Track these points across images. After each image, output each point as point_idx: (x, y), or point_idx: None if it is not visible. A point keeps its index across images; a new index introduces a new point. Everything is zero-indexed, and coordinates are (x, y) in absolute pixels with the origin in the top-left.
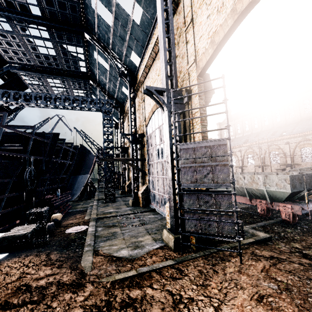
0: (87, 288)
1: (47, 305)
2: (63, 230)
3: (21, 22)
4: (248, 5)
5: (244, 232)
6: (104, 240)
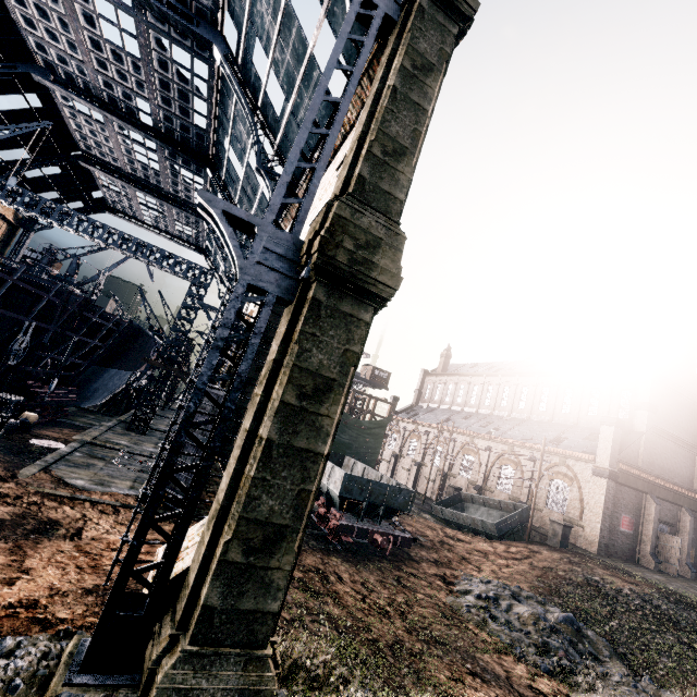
0: (9, 484)
1: None
2: (28, 437)
3: (119, 124)
4: None
5: None
6: (71, 465)
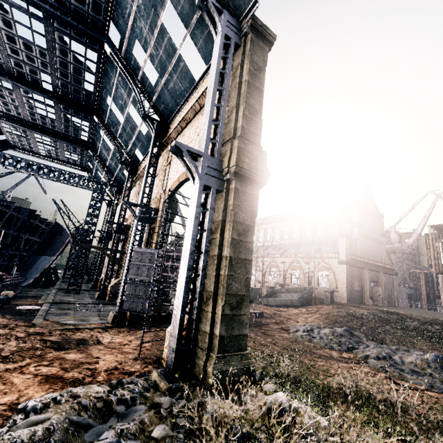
0: (37, 328)
1: (10, 328)
2: (13, 306)
3: (27, 90)
4: (182, 181)
5: None
6: (56, 315)
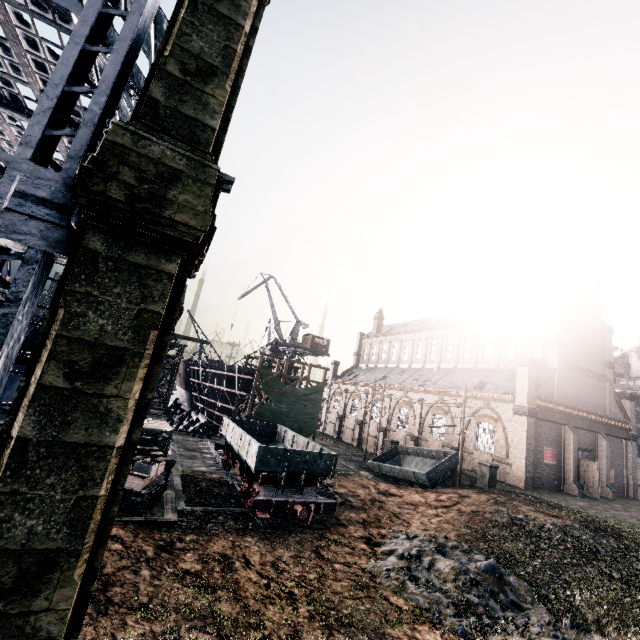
0: None
1: None
2: None
3: (5, 113)
4: None
5: (162, 511)
6: None
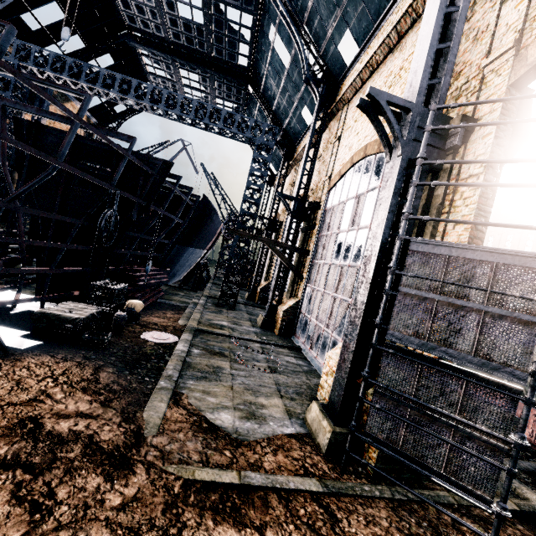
0: (135, 478)
1: (48, 488)
2: (138, 331)
3: None
4: None
5: None
6: (197, 376)
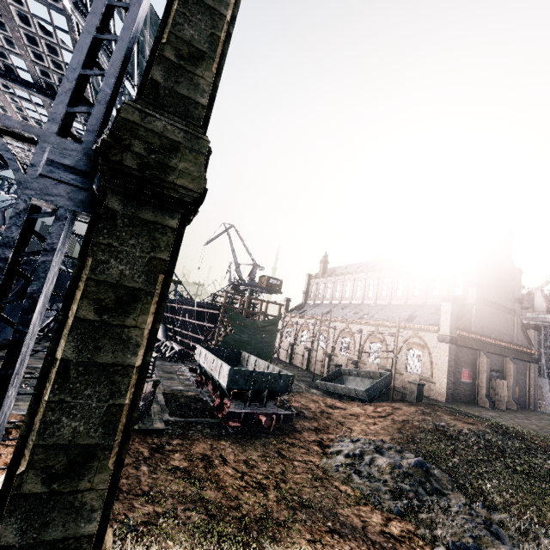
0: None
1: None
2: None
3: (0, 82)
4: None
5: (151, 421)
6: None
